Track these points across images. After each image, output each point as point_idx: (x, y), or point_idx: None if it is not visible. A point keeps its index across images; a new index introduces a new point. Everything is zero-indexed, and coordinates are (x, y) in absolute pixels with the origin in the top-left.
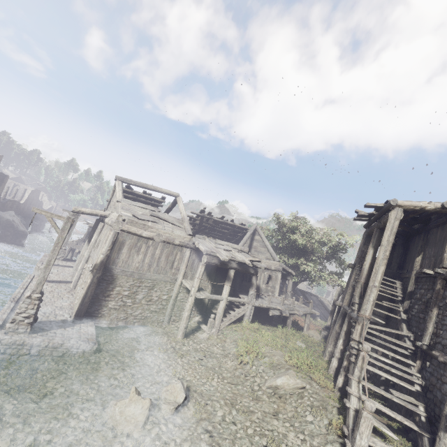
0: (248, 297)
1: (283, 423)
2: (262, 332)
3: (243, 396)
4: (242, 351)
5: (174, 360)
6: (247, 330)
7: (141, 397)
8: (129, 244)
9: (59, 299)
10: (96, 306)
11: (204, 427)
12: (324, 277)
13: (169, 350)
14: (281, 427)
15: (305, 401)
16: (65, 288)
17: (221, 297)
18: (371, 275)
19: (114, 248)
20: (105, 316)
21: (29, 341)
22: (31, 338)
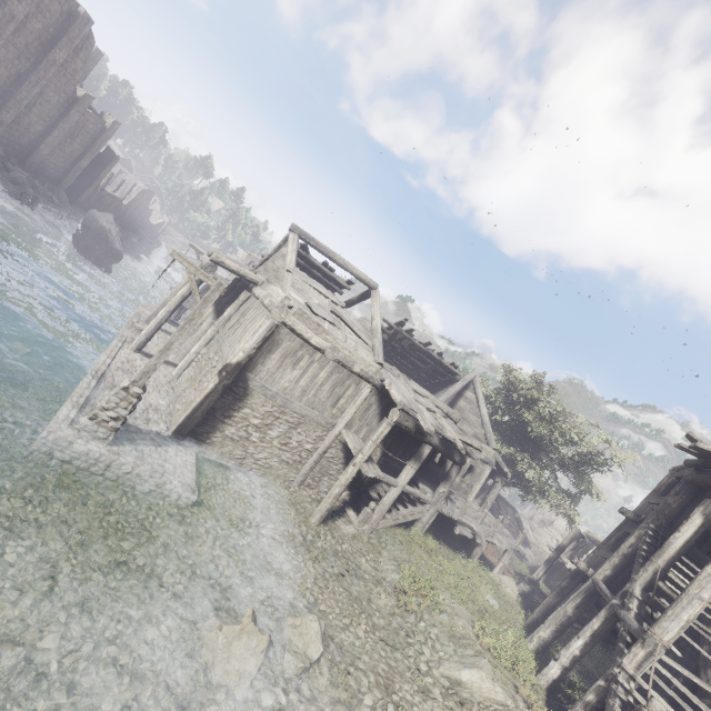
0: (434, 494)
1: None
2: (440, 558)
3: (403, 677)
4: (407, 587)
5: (303, 561)
6: (417, 546)
7: (258, 628)
8: (286, 348)
9: (155, 391)
10: (208, 427)
11: None
12: (549, 494)
13: (297, 540)
14: None
15: None
16: (165, 374)
17: (395, 482)
18: (700, 575)
19: (261, 348)
20: (214, 445)
21: (109, 458)
22: (112, 454)
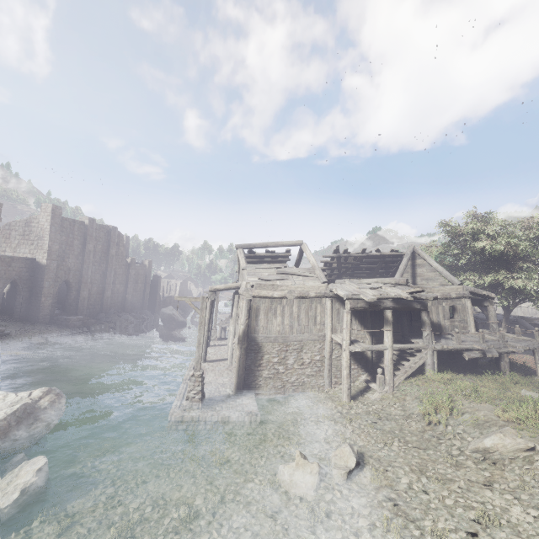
0: (422, 340)
1: (501, 495)
2: (458, 382)
3: (436, 462)
4: (427, 409)
5: (342, 425)
6: (433, 382)
7: (307, 461)
8: (264, 308)
9: (220, 376)
10: (252, 378)
11: (386, 495)
12: None
13: (335, 415)
14: (498, 500)
15: (537, 467)
16: (223, 366)
17: (383, 347)
18: None
19: (251, 317)
20: (262, 387)
21: (203, 414)
22: (203, 412)
